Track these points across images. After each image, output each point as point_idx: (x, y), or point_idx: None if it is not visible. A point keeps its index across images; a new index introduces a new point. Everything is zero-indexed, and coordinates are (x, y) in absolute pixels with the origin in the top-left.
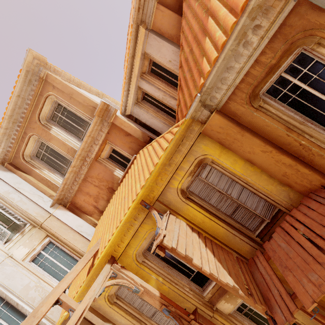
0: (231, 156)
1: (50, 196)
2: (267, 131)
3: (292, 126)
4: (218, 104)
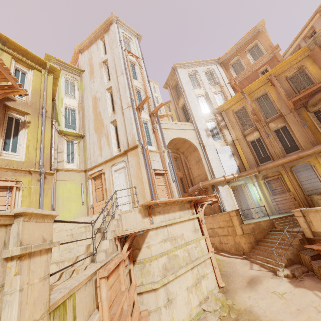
0: (314, 66)
1: (228, 80)
2: None
3: None
4: (320, 44)
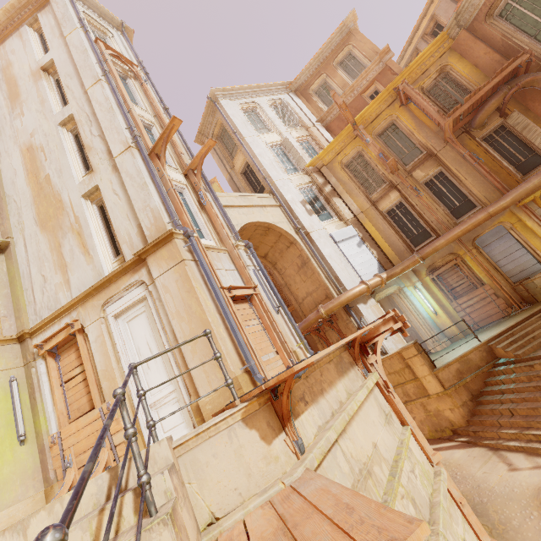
0: (464, 63)
1: (316, 117)
2: (491, 39)
3: (506, 33)
4: (466, 25)
